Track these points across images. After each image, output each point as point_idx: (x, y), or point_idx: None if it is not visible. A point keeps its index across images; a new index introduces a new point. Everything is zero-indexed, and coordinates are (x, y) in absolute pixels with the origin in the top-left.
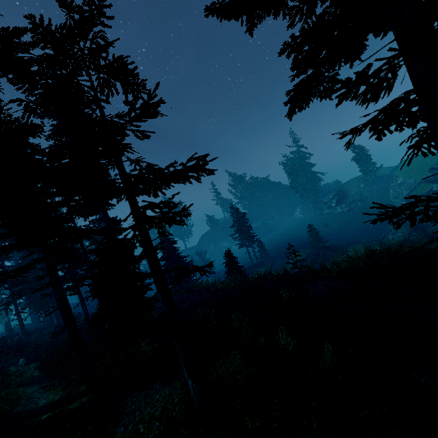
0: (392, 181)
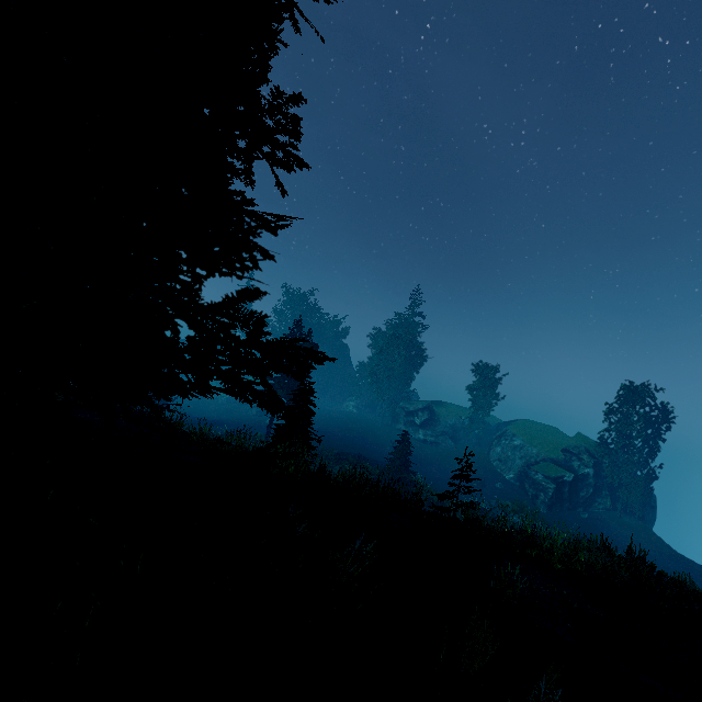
0: (506, 437)
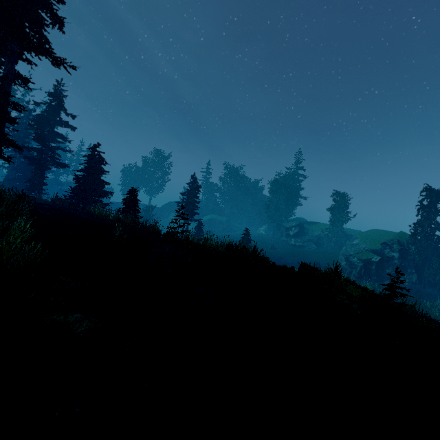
0: (350, 240)
